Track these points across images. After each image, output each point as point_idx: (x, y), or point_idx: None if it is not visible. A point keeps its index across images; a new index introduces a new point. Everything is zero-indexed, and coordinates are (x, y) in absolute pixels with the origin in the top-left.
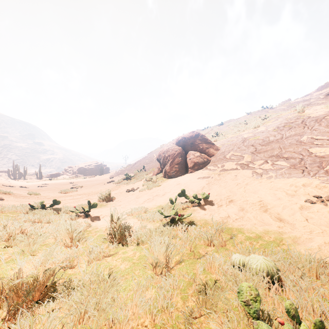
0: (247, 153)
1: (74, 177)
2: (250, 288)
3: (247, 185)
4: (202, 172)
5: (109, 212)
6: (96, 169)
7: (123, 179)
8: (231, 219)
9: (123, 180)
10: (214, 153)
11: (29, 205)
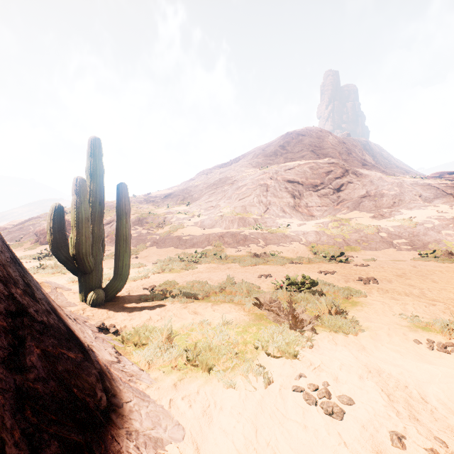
0: None
1: None
2: (47, 253)
3: None
4: None
5: None
6: None
7: None
8: None
9: None
10: None
11: None
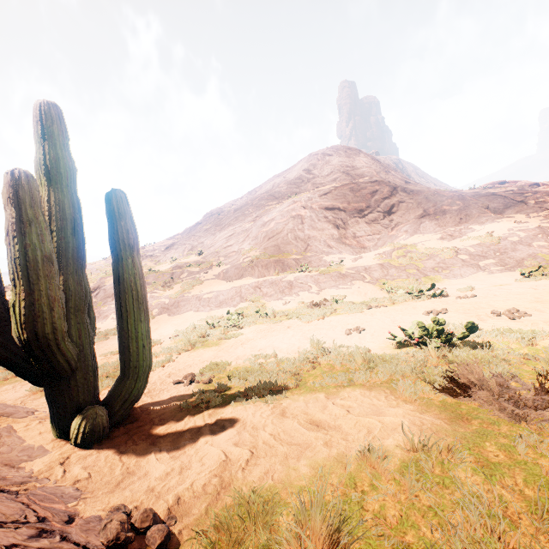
0: None
1: None
2: None
3: None
4: None
5: None
6: None
7: None
8: None
9: None
10: None
11: None
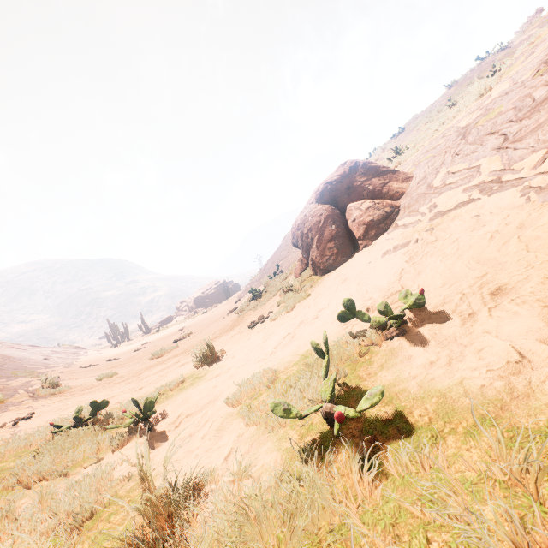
0: (484, 155)
1: (190, 315)
2: None
3: (522, 229)
4: (390, 239)
5: (199, 399)
6: (220, 293)
7: (250, 299)
8: (537, 369)
9: (250, 301)
10: (402, 189)
11: (65, 420)
